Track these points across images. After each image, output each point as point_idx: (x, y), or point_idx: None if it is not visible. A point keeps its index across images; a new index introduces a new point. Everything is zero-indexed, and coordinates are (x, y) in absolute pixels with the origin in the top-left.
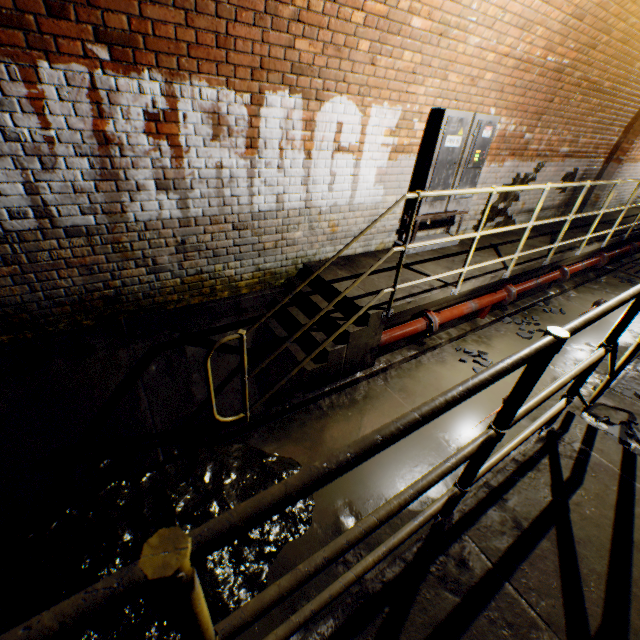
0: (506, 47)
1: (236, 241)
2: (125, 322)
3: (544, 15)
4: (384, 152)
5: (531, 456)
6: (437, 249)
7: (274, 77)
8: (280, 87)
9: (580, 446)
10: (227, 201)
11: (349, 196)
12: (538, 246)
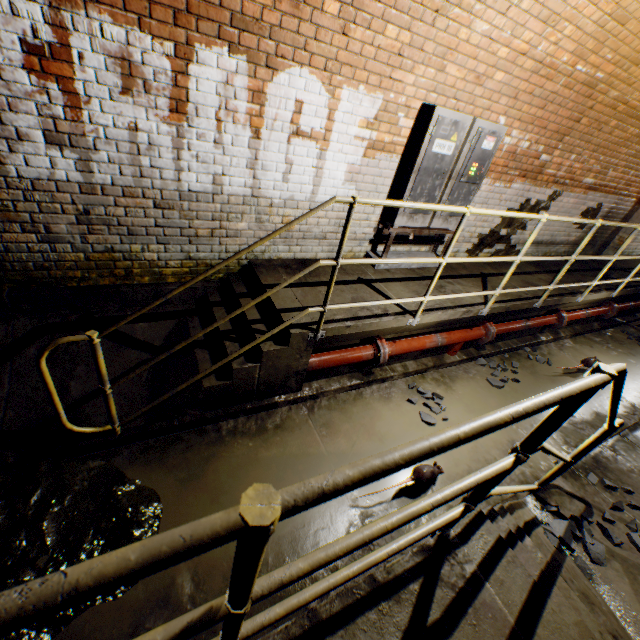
0: (524, 43)
1: (159, 221)
2: (8, 293)
3: (575, 9)
4: (358, 146)
5: (398, 575)
6: (415, 268)
7: (207, 27)
8: (216, 41)
9: (474, 570)
10: (146, 172)
11: (310, 191)
12: (535, 284)
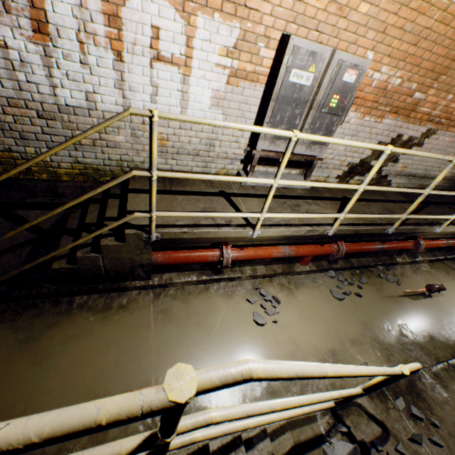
0: None
1: (45, 129)
2: None
3: None
4: (221, 74)
5: None
6: (281, 188)
7: None
8: None
9: None
10: (24, 86)
11: (179, 113)
12: (396, 212)
